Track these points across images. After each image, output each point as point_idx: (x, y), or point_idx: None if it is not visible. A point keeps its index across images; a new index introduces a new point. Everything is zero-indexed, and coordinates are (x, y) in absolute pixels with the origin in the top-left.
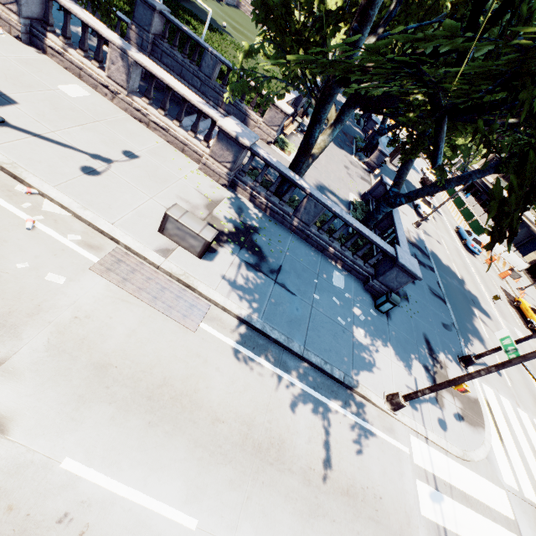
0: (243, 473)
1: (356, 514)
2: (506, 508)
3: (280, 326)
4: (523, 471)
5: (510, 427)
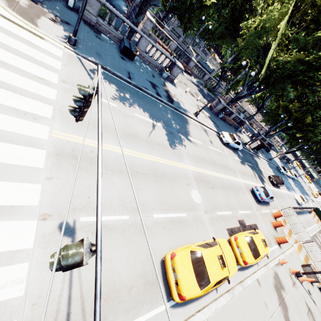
0: None
1: None
2: None
3: None
4: None
5: (25, 42)
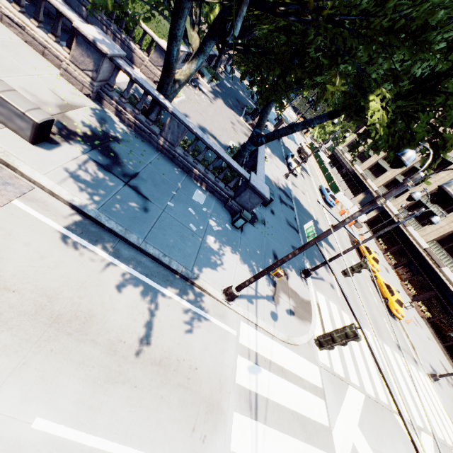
0: (25, 340)
1: (164, 381)
2: (316, 379)
3: (120, 219)
4: (336, 354)
5: (333, 323)
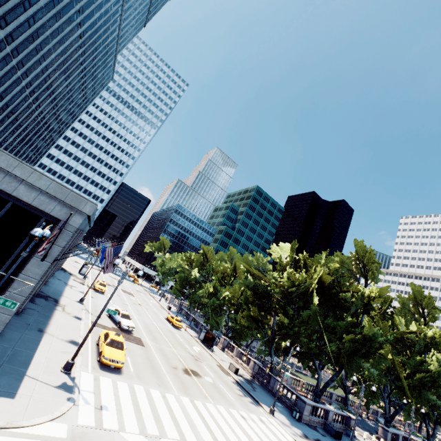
0: (223, 382)
1: (240, 399)
2: None
3: (245, 386)
4: None
5: None
